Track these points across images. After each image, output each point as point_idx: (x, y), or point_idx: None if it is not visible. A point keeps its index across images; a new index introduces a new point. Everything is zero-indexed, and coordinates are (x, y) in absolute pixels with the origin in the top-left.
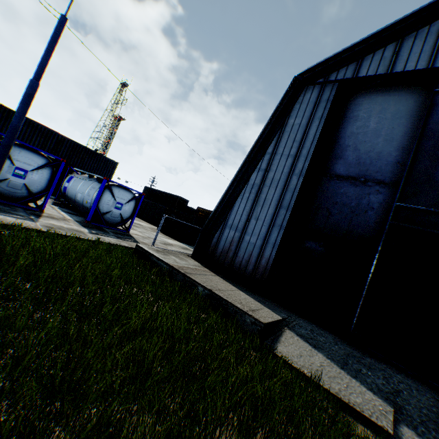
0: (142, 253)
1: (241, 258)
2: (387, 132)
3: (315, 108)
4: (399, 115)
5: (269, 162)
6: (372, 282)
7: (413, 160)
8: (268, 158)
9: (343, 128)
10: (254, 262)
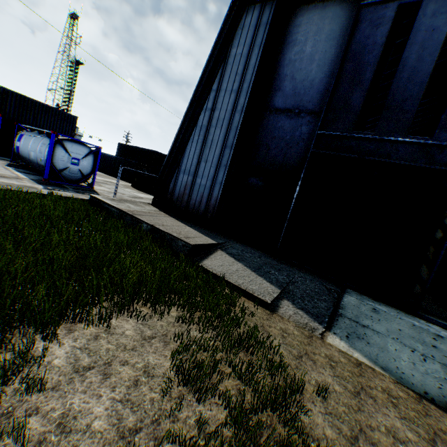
0: (96, 202)
1: (195, 200)
2: (321, 57)
3: (256, 33)
4: (332, 36)
5: (214, 100)
6: (295, 207)
7: (336, 86)
8: (213, 96)
9: (283, 56)
10: (205, 202)
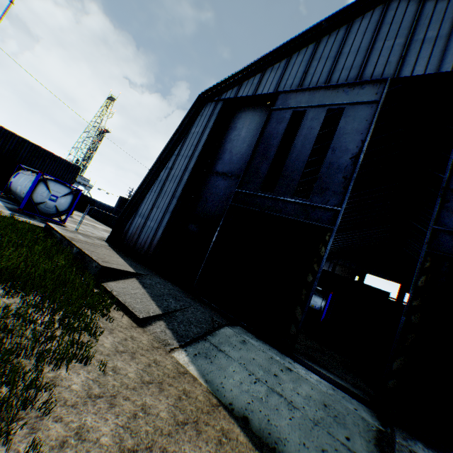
0: (49, 229)
1: (142, 240)
2: (250, 139)
3: (209, 119)
4: (259, 127)
5: (174, 162)
6: (213, 249)
7: (252, 158)
8: (174, 158)
9: (227, 136)
10: (149, 242)
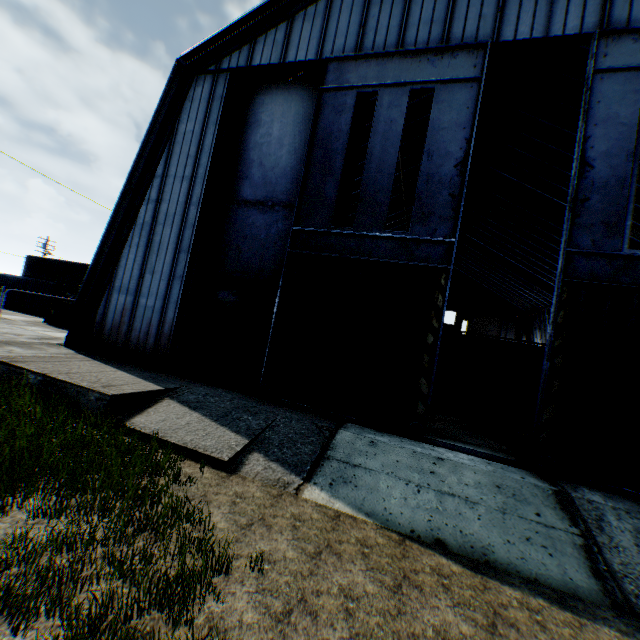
0: None
1: (139, 331)
2: (291, 141)
3: (209, 108)
4: (300, 120)
5: (160, 189)
6: (278, 324)
7: (307, 175)
8: (159, 183)
9: (247, 138)
10: (156, 332)
